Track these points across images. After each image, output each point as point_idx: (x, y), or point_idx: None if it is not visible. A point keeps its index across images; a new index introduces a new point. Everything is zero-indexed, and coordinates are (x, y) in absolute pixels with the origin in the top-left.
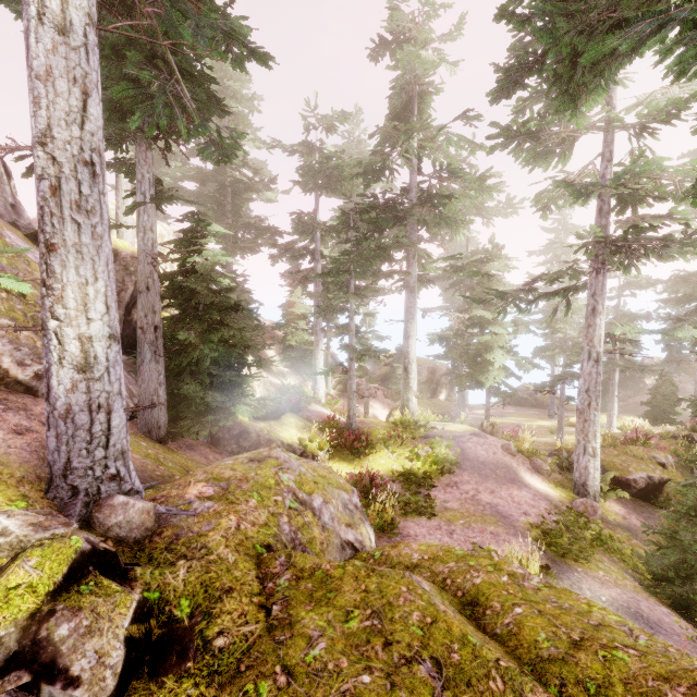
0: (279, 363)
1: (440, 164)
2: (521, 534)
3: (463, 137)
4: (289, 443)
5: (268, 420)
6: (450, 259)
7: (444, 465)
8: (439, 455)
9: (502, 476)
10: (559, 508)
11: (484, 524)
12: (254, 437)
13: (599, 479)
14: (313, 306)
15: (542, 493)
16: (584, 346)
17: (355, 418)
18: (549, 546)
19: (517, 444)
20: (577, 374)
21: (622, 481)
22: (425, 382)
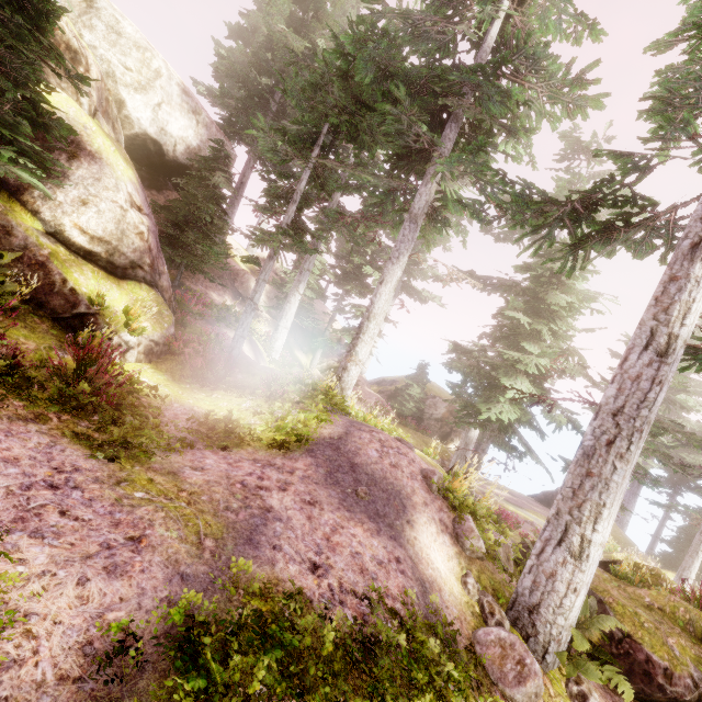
0: (262, 305)
1: (516, 38)
2: (204, 589)
3: (568, 7)
4: (75, 289)
5: (89, 262)
6: (475, 172)
7: (286, 437)
8: (288, 418)
9: (365, 499)
10: (432, 617)
11: (169, 524)
12: (15, 244)
13: (574, 618)
14: (334, 267)
15: (423, 572)
16: (644, 320)
17: (242, 343)
18: (223, 666)
19: (452, 483)
20: (641, 467)
21: (635, 659)
22: (438, 420)
